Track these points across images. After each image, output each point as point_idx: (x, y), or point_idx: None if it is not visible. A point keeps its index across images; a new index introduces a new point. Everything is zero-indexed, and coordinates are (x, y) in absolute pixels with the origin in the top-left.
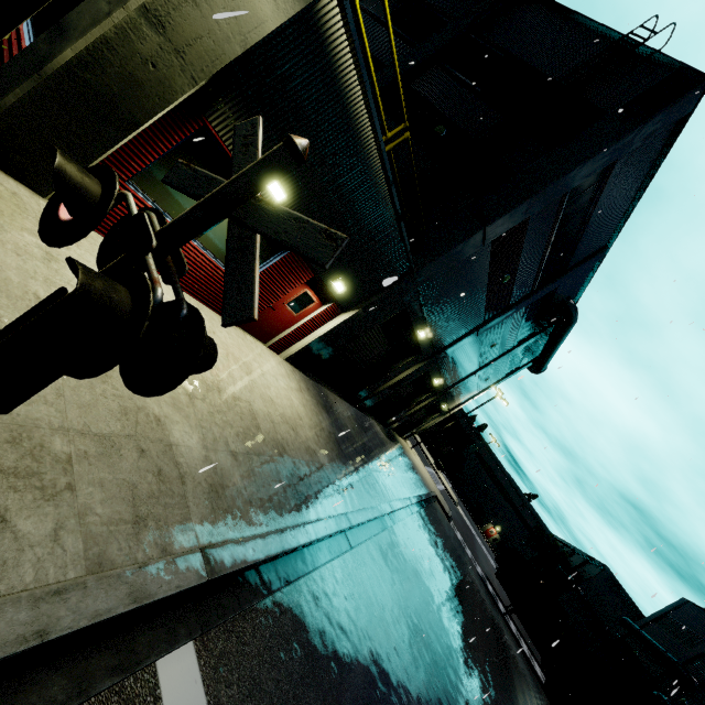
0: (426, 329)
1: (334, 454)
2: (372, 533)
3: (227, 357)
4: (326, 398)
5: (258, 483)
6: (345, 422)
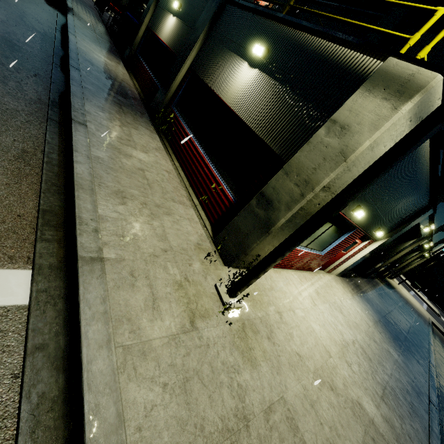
0: (430, 225)
1: (392, 342)
2: (438, 401)
3: (331, 308)
4: (359, 287)
5: (400, 415)
6: (374, 300)
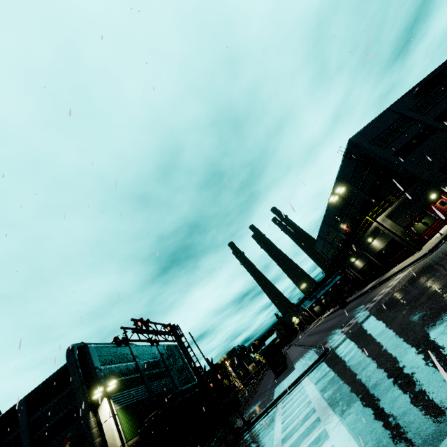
0: None
1: None
2: None
3: None
4: None
5: None
6: None
